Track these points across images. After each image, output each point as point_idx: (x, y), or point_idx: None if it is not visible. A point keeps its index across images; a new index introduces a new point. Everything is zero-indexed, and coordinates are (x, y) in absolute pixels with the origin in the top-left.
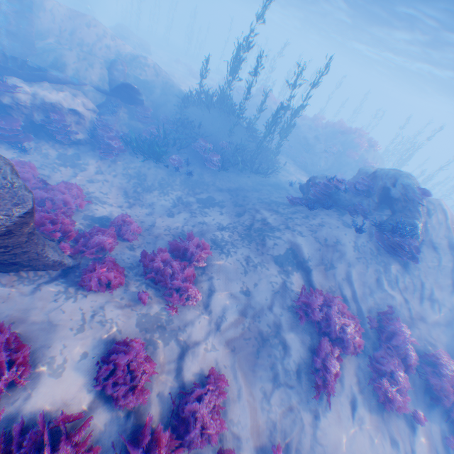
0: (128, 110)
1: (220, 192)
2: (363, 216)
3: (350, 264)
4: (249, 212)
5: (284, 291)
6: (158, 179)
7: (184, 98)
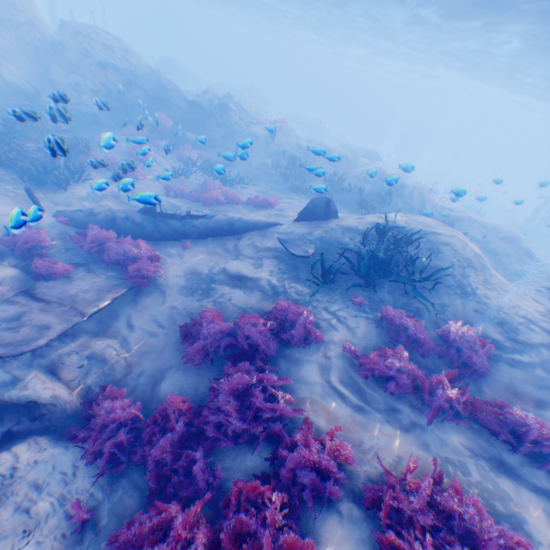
0: None
1: None
2: None
3: None
4: None
5: None
6: None
7: None
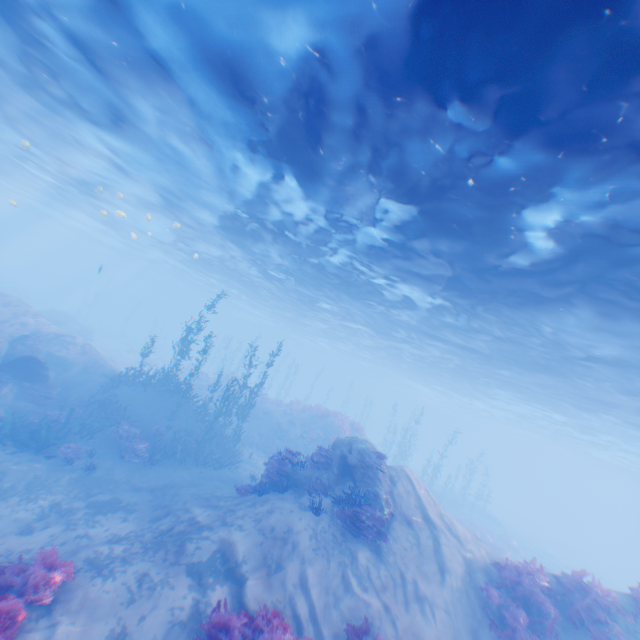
0: (20, 386)
1: (135, 490)
2: (324, 491)
3: (305, 558)
4: (173, 511)
5: (195, 621)
6: (30, 477)
7: (116, 377)
